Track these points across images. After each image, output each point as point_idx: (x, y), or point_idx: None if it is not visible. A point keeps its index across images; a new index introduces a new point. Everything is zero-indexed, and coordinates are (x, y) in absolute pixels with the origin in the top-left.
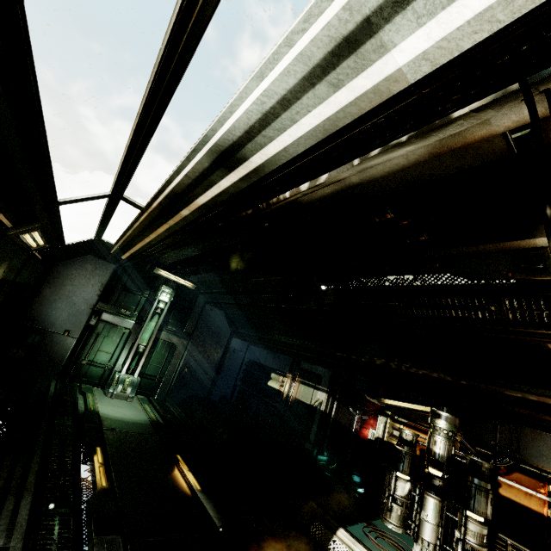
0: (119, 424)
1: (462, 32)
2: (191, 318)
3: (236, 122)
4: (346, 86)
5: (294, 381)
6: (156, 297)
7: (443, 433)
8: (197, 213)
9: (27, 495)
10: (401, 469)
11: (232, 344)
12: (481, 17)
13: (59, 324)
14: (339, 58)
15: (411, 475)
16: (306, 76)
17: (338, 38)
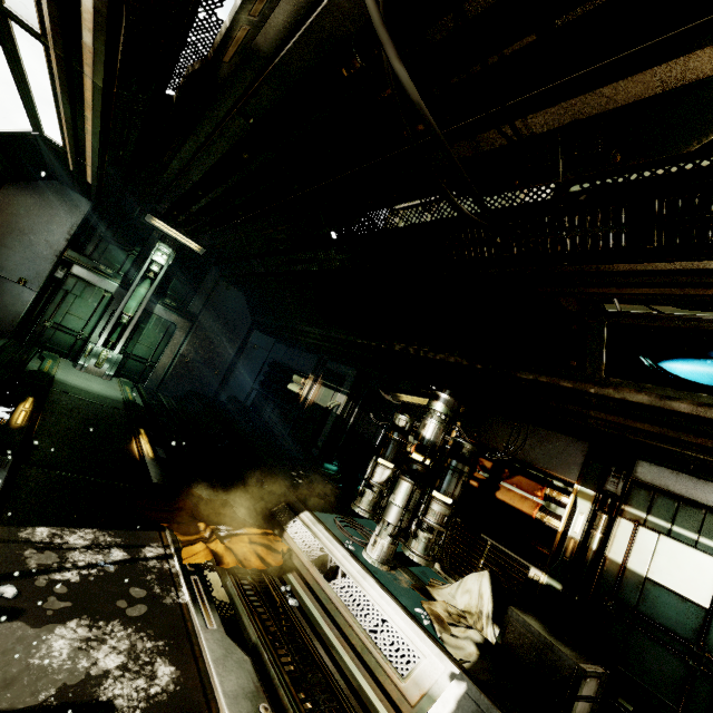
0: (76, 391)
1: None
2: (198, 295)
3: None
4: None
5: (316, 383)
6: (148, 256)
7: (436, 416)
8: (101, 38)
9: None
10: (384, 455)
11: (252, 338)
12: None
13: (12, 268)
14: None
15: (394, 462)
16: None
17: None
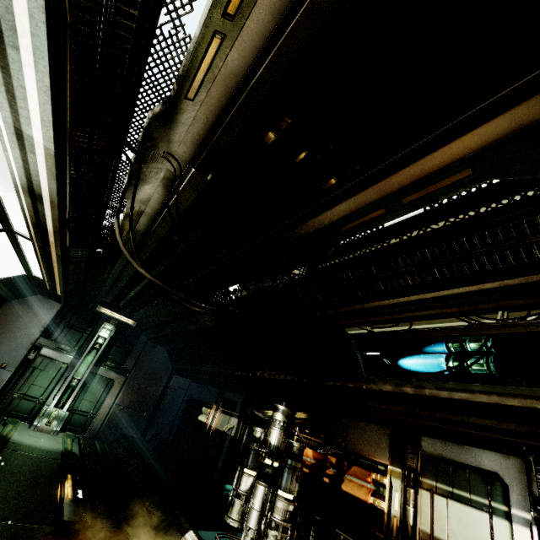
0: (24, 448)
1: (45, 130)
2: (132, 355)
3: (18, 173)
4: (37, 153)
5: (217, 412)
6: (97, 333)
7: (277, 424)
8: (58, 239)
9: None
10: (246, 464)
11: (173, 381)
12: (44, 125)
13: None
14: (23, 141)
15: (255, 469)
16: (20, 149)
17: (14, 133)
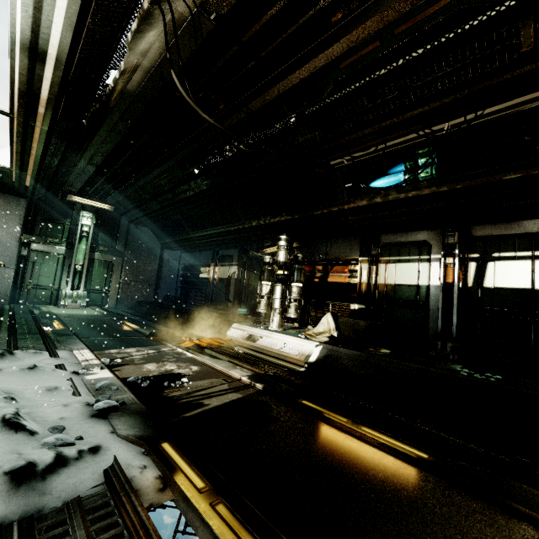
0: (73, 316)
1: None
2: (120, 238)
3: (22, 26)
4: None
5: (216, 267)
6: (78, 223)
7: (283, 249)
8: (50, 109)
9: (3, 332)
10: (264, 279)
11: (165, 255)
12: None
13: None
14: None
15: (270, 281)
16: None
17: None
